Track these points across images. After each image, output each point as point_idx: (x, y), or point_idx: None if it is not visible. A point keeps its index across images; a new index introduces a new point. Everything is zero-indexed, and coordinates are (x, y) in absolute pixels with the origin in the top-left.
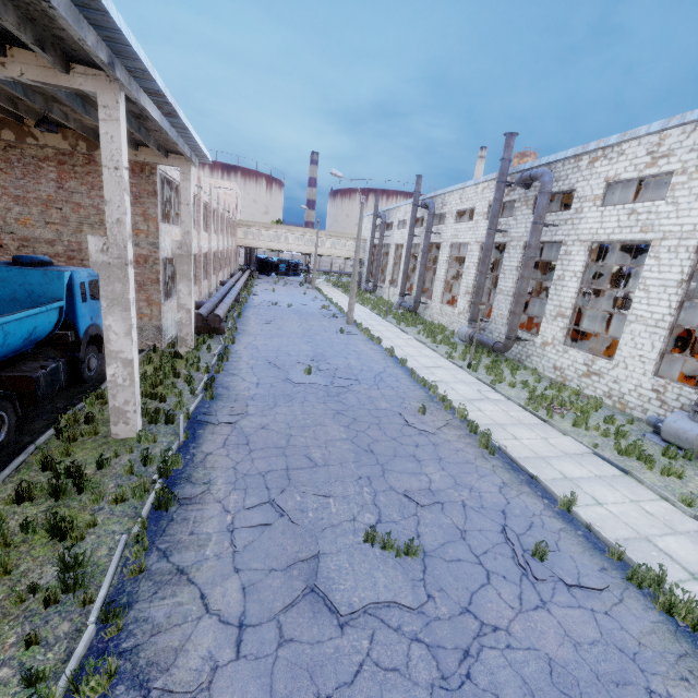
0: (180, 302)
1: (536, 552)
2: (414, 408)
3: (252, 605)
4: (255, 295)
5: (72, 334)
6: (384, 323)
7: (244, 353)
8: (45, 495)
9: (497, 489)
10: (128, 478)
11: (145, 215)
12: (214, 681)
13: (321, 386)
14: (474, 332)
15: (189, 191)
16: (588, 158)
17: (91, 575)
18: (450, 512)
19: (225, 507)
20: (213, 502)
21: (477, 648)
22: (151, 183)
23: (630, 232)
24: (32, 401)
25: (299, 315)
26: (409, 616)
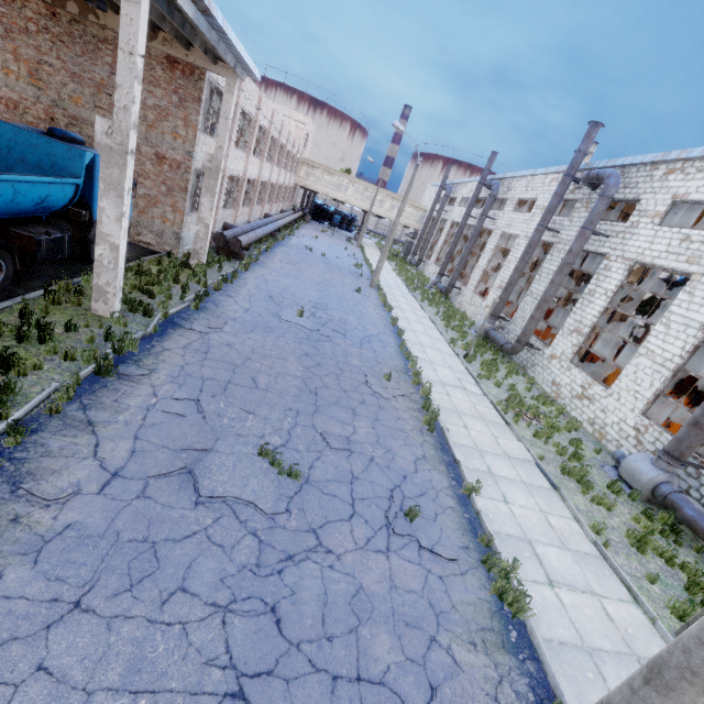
0: (200, 215)
1: (409, 513)
2: (383, 373)
3: (133, 465)
4: (296, 236)
5: (86, 214)
6: (408, 296)
7: (251, 282)
8: (13, 336)
9: (414, 459)
10: (87, 345)
11: (186, 120)
12: (71, 500)
13: (305, 329)
14: (492, 327)
15: (230, 105)
16: (665, 168)
17: (14, 399)
18: (355, 460)
19: (155, 392)
20: (147, 385)
21: (302, 557)
22: (197, 89)
23: (676, 260)
24: (32, 261)
25: (327, 266)
26: (259, 517)
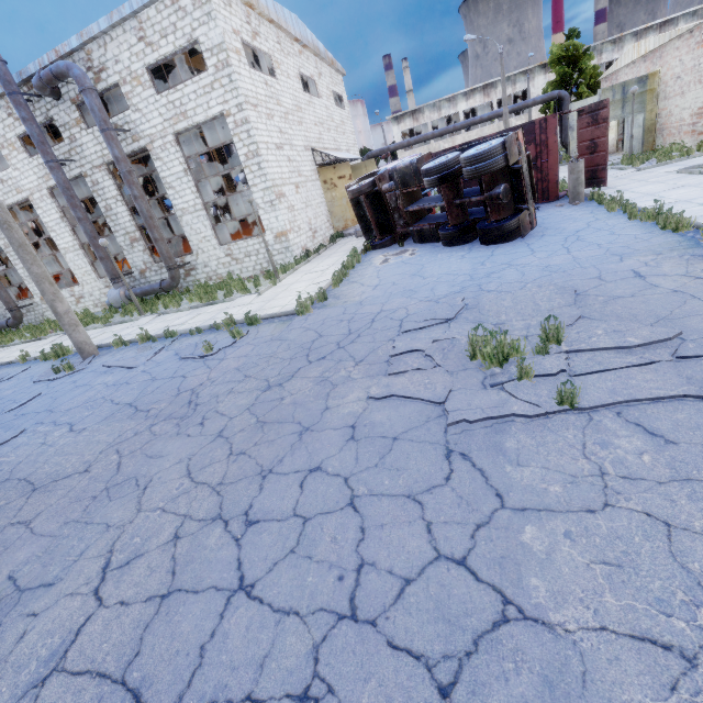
0: None
1: None
2: None
3: None
4: None
5: None
6: None
7: None
8: None
9: None
10: None
11: None
12: None
13: None
14: None
15: None
16: None
17: None
18: None
19: None
20: None
21: None
22: None
23: (14, 196)
24: None
25: None
26: None
